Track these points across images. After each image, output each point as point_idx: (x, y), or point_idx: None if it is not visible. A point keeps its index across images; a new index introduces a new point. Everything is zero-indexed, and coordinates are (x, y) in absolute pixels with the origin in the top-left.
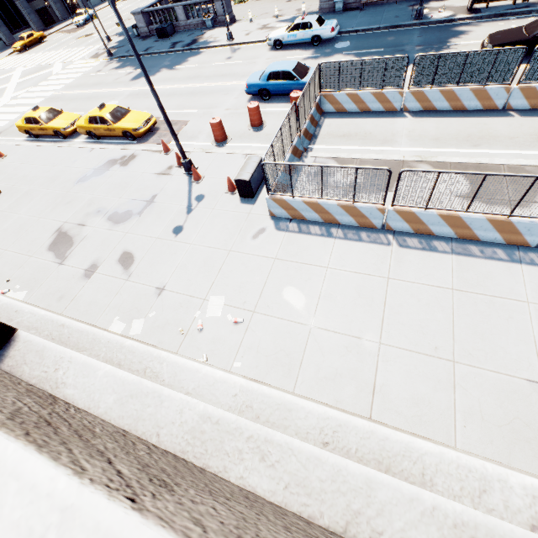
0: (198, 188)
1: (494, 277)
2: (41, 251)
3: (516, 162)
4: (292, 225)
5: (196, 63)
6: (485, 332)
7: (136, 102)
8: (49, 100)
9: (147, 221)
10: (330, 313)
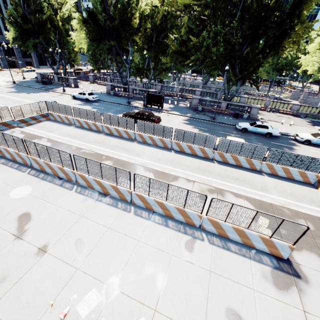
0: None
1: (0, 171)
2: None
3: (73, 144)
4: None
5: (40, 94)
6: None
7: None
8: None
9: None
10: None
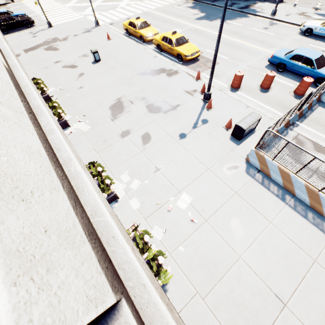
0: (206, 114)
1: None
2: (106, 107)
3: None
4: (258, 175)
5: (241, 23)
6: None
7: (192, 35)
8: (144, 13)
9: (167, 120)
10: (257, 257)
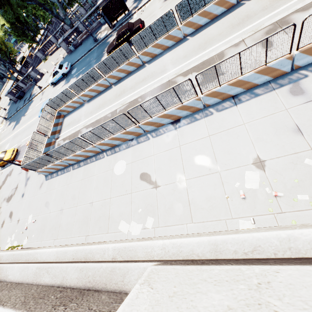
0: (28, 174)
1: (91, 169)
2: None
3: (106, 114)
4: (49, 176)
5: (31, 108)
6: (85, 192)
7: (14, 141)
8: None
9: (16, 196)
10: (54, 206)
